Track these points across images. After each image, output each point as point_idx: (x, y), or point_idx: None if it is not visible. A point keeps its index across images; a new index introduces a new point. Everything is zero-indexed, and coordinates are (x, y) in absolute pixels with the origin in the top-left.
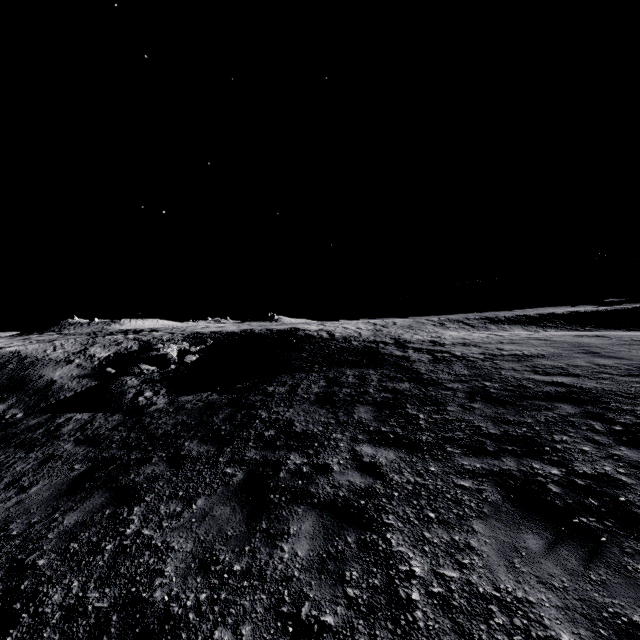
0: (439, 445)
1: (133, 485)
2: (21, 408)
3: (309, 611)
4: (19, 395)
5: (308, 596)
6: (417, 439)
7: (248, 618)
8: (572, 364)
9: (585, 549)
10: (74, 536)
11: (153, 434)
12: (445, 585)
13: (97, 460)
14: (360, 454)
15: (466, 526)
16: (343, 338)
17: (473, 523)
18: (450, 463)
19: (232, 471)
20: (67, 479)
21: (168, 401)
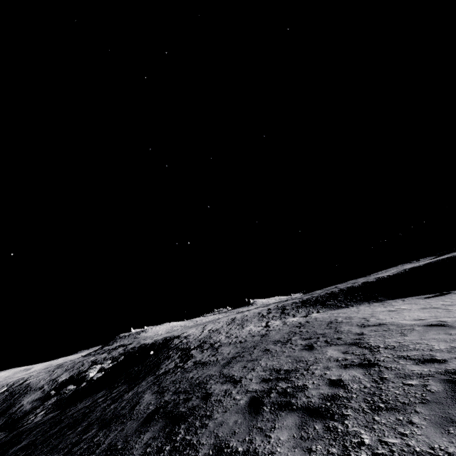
0: None
1: None
2: None
3: None
4: (1, 418)
5: None
6: None
7: None
8: (193, 376)
9: None
10: None
11: None
12: None
13: None
14: None
15: None
16: (177, 346)
17: None
18: None
19: None
20: None
21: (38, 420)
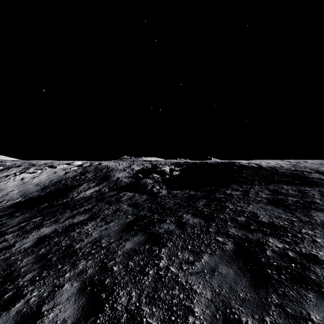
0: None
1: (158, 233)
2: (107, 187)
3: None
4: (107, 182)
5: None
6: None
7: None
8: None
9: None
10: (130, 257)
11: (163, 207)
12: None
13: (138, 215)
14: None
15: None
16: (269, 167)
17: None
18: None
19: (222, 240)
20: (125, 222)
21: (167, 192)
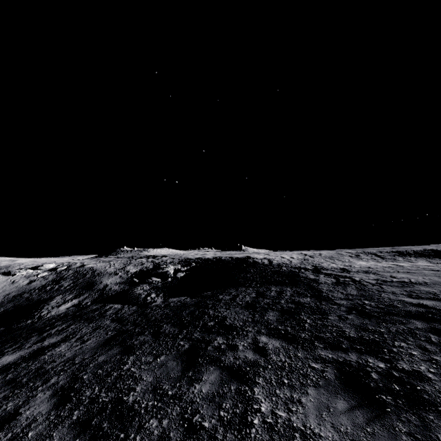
0: (311, 340)
1: (133, 345)
2: (90, 299)
3: (198, 419)
4: (90, 292)
5: (200, 412)
6: (298, 335)
7: (168, 417)
8: None
9: (373, 414)
10: (101, 367)
11: (149, 319)
12: (275, 419)
13: (119, 330)
14: (258, 341)
15: (303, 390)
16: (277, 264)
17: (309, 389)
18: (312, 352)
19: (183, 343)
20: (104, 339)
21: (163, 300)
